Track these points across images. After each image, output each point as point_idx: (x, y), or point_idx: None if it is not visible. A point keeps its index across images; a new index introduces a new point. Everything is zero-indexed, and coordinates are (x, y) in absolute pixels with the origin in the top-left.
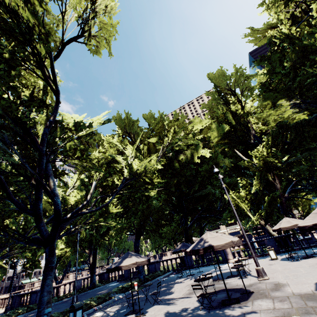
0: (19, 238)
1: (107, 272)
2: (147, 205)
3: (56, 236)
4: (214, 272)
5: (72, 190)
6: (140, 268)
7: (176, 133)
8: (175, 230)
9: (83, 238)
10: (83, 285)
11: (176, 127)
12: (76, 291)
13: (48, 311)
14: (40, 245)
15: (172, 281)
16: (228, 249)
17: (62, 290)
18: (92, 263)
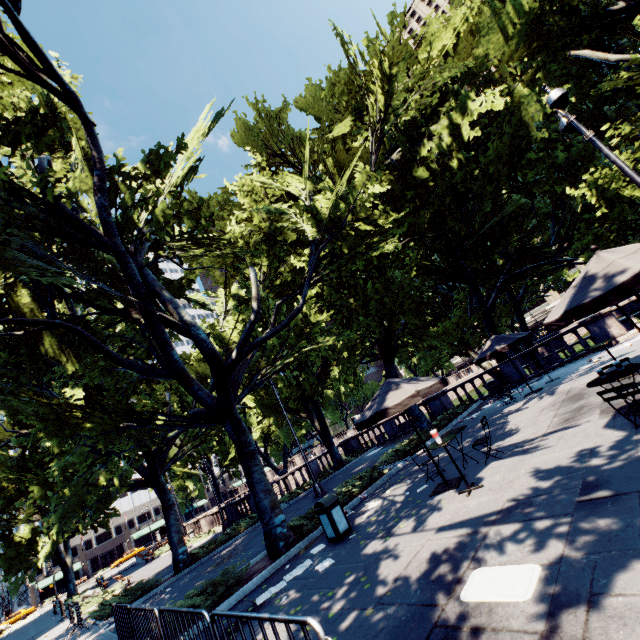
0: (171, 423)
1: (359, 430)
2: (386, 286)
3: (231, 399)
4: (593, 369)
5: (227, 320)
6: (416, 411)
7: (392, 81)
8: (461, 323)
9: (288, 396)
10: (323, 466)
11: (386, 62)
12: (314, 479)
13: (281, 521)
14: (212, 423)
15: (496, 414)
16: (607, 316)
17: (293, 481)
18: (322, 431)
